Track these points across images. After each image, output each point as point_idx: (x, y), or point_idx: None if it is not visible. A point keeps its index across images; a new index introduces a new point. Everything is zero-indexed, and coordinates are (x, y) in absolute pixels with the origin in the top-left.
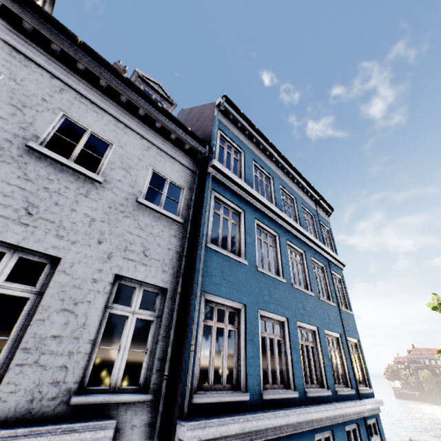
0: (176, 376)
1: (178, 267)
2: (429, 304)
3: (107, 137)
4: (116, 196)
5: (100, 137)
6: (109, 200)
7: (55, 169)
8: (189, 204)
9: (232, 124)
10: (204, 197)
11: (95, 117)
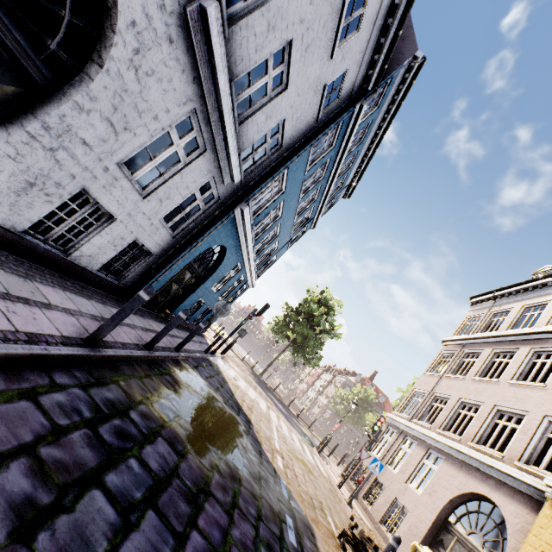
0: (253, 187)
1: (293, 142)
2: (309, 287)
3: (362, 24)
4: (324, 73)
5: (361, 20)
6: (322, 73)
7: (333, 28)
8: (329, 112)
9: (400, 81)
10: (338, 119)
11: (376, 0)
